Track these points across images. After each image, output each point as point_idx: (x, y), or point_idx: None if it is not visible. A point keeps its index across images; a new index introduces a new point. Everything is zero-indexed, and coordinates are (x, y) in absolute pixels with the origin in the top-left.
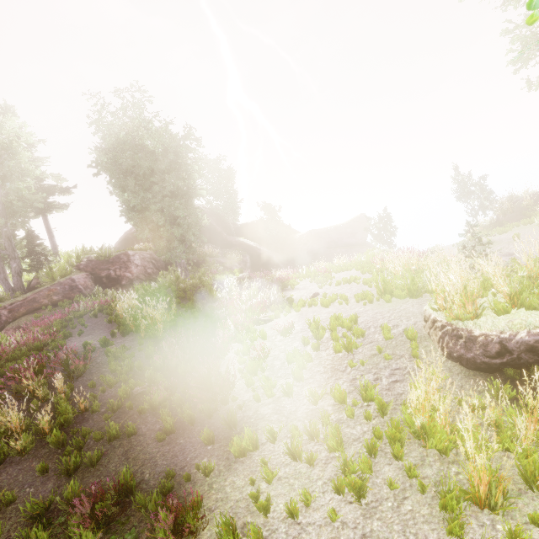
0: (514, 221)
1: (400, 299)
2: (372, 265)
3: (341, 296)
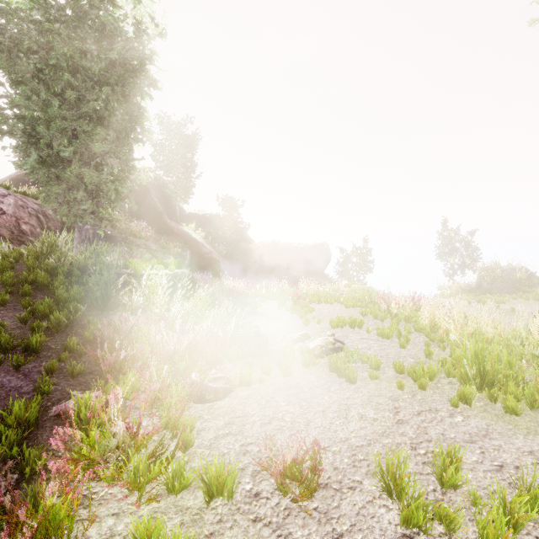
0: (505, 292)
1: (529, 408)
2: (372, 306)
3: (369, 357)
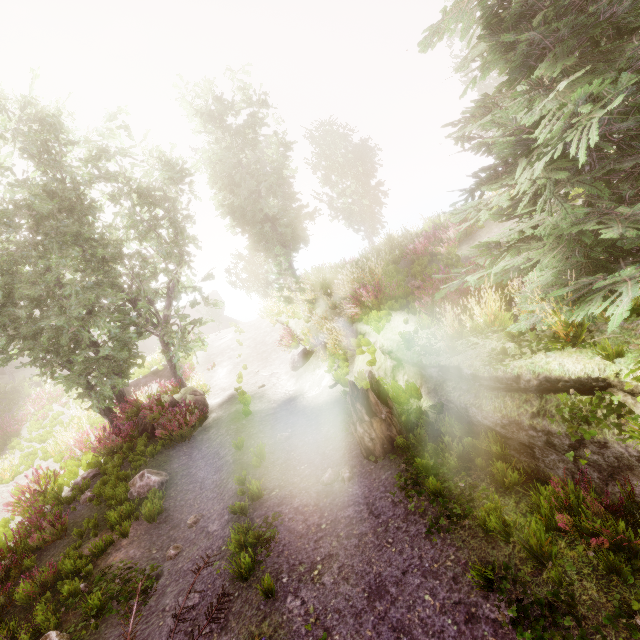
0: None
1: None
2: None
3: None
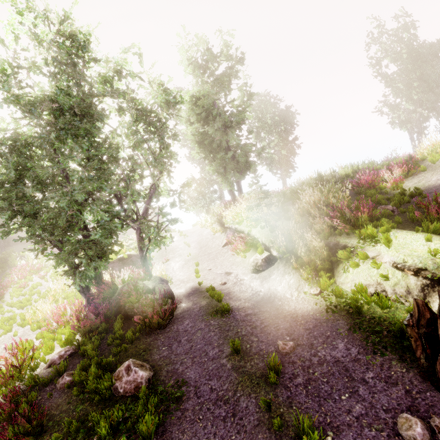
0: None
1: None
2: None
3: None
